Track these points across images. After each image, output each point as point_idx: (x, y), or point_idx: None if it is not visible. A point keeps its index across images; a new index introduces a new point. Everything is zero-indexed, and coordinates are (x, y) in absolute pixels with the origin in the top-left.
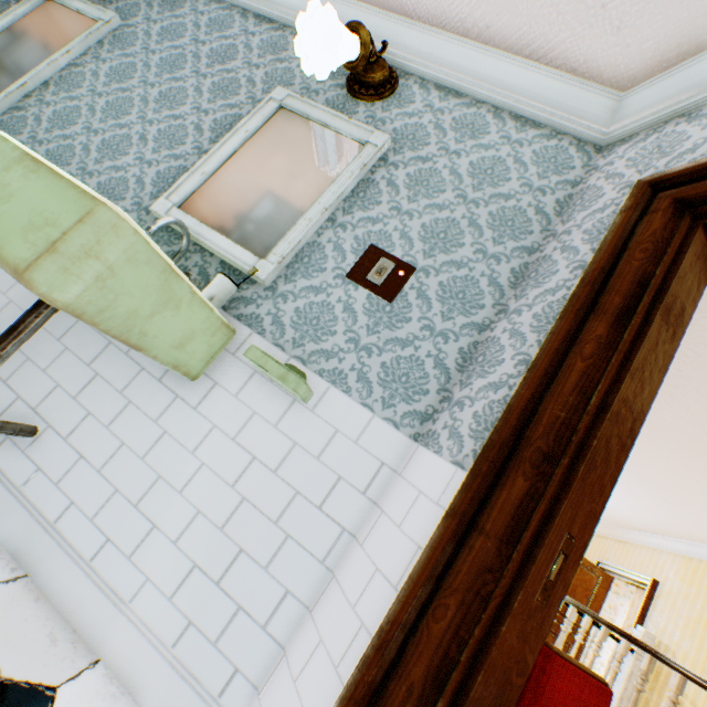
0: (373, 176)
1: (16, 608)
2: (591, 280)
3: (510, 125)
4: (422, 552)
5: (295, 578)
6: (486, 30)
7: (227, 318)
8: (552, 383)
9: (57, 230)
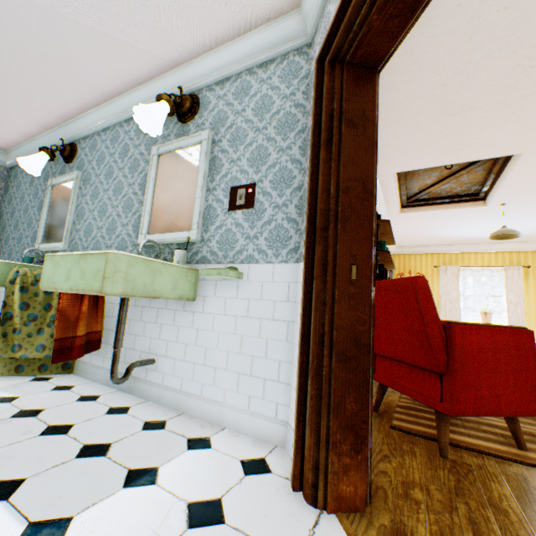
0: (214, 154)
1: (183, 422)
2: (312, 133)
3: (260, 73)
4: (301, 303)
5: (279, 354)
6: (217, 39)
7: (193, 267)
8: (317, 195)
9: (102, 271)
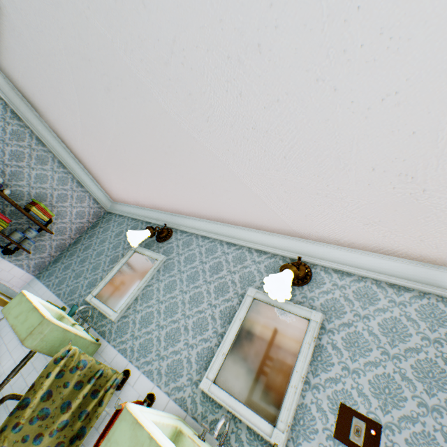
0: (321, 341)
1: None
2: None
3: (390, 290)
4: None
5: None
6: (352, 243)
7: None
8: None
9: None
